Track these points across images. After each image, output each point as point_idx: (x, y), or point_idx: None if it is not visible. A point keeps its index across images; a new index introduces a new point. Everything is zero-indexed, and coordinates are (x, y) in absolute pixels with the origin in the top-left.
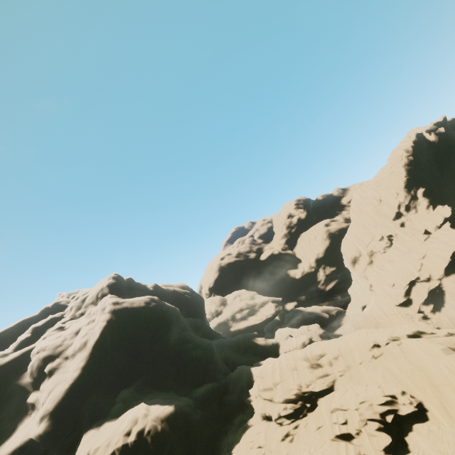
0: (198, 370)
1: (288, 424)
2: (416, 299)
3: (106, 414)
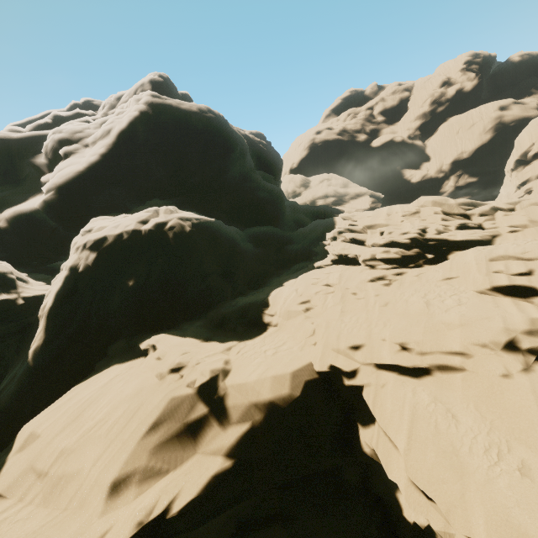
0: (258, 211)
1: (385, 269)
2: None
3: (129, 211)
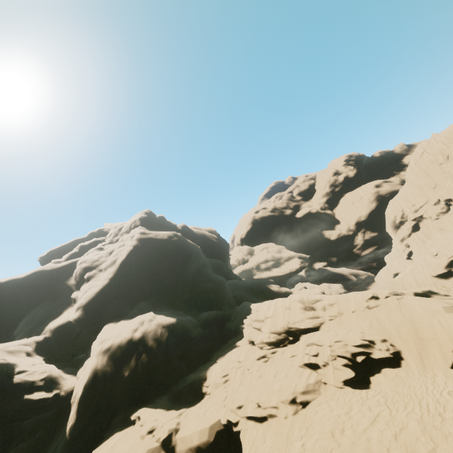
0: (207, 299)
1: (267, 349)
2: None
3: (125, 315)
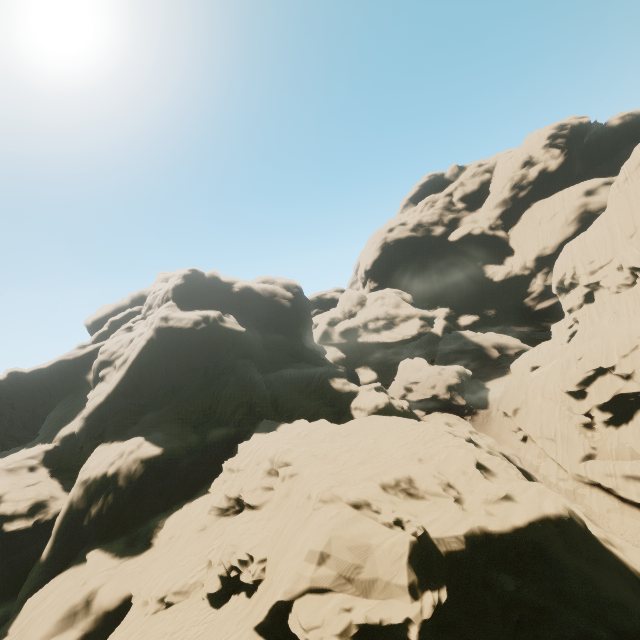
0: (226, 411)
1: (212, 515)
2: (592, 397)
3: (125, 432)
